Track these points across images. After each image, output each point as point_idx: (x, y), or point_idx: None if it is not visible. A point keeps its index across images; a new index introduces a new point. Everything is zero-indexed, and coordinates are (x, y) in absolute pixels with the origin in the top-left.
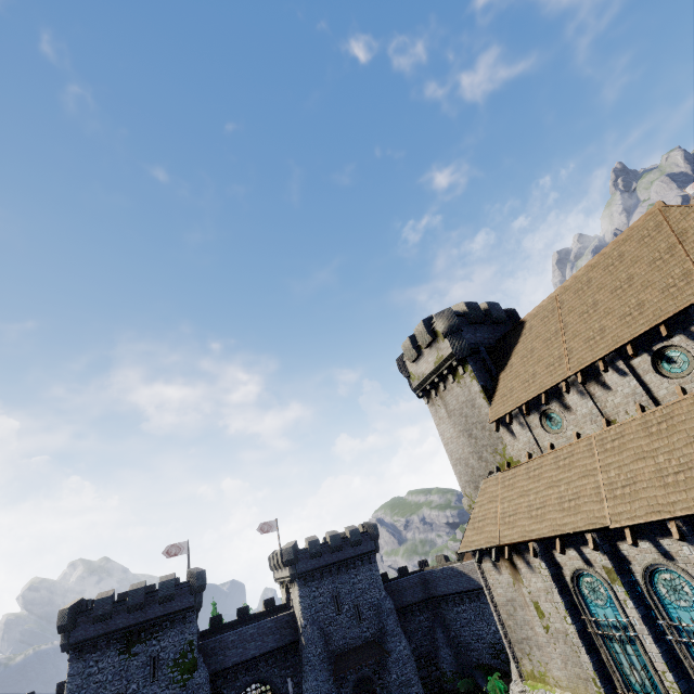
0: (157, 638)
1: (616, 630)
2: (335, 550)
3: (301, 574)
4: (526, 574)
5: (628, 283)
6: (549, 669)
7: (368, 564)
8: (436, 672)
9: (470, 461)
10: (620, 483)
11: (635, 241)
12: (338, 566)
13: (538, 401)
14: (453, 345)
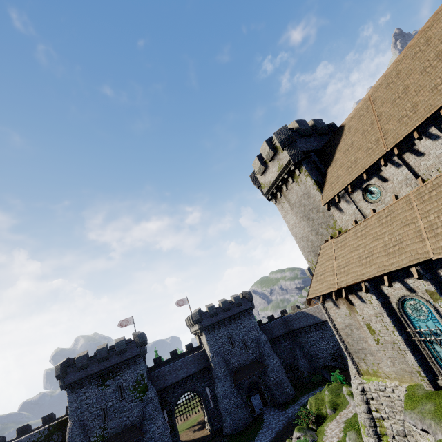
0: (120, 375)
1: (436, 336)
2: (226, 310)
3: (206, 327)
4: (359, 306)
5: (437, 59)
6: (380, 367)
7: (248, 316)
8: (298, 373)
9: (309, 237)
10: (440, 223)
11: (441, 22)
12: (229, 320)
13: (360, 181)
14: (290, 153)
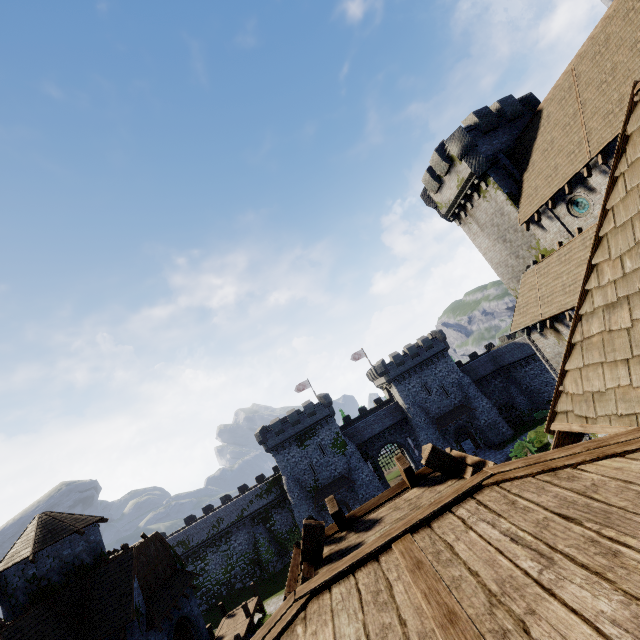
0: (316, 435)
1: None
2: (414, 357)
3: (394, 378)
4: (567, 334)
5: None
6: None
7: (442, 359)
8: (515, 413)
9: (508, 262)
10: None
11: None
12: (420, 366)
13: (563, 192)
14: (471, 164)
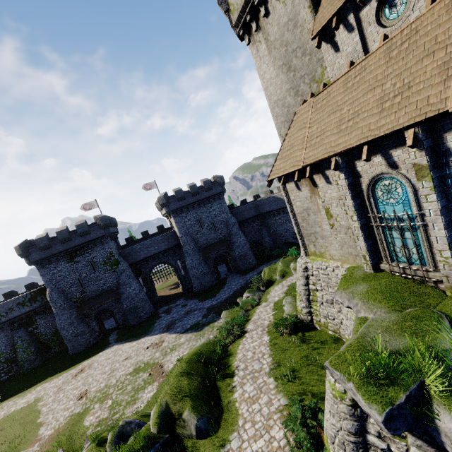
0: (88, 253)
1: (400, 222)
2: (194, 194)
3: (174, 210)
4: (323, 188)
5: None
6: (327, 250)
7: (218, 200)
8: (262, 248)
9: (286, 100)
10: None
11: None
12: (198, 204)
13: None
14: None
